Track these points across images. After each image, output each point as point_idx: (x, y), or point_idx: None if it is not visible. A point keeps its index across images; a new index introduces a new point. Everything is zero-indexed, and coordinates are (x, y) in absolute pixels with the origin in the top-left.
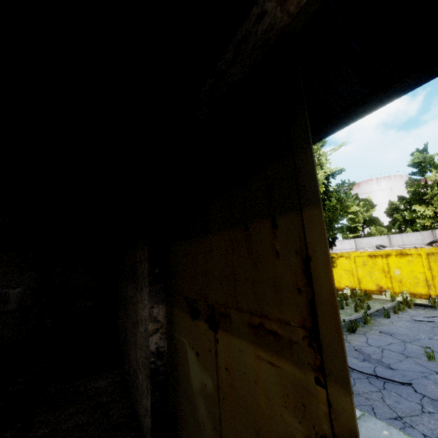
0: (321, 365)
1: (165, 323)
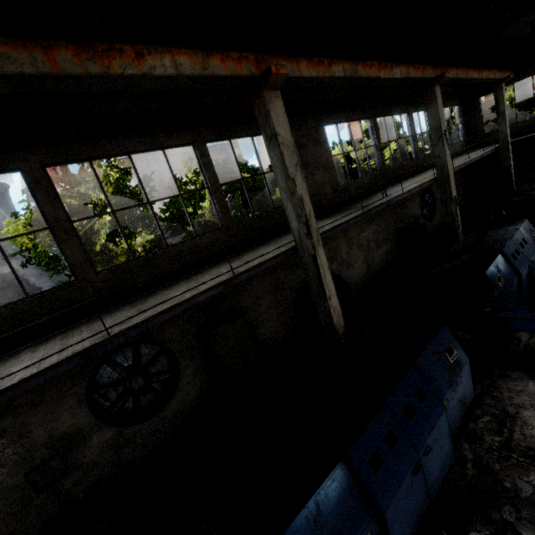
0: None
1: None
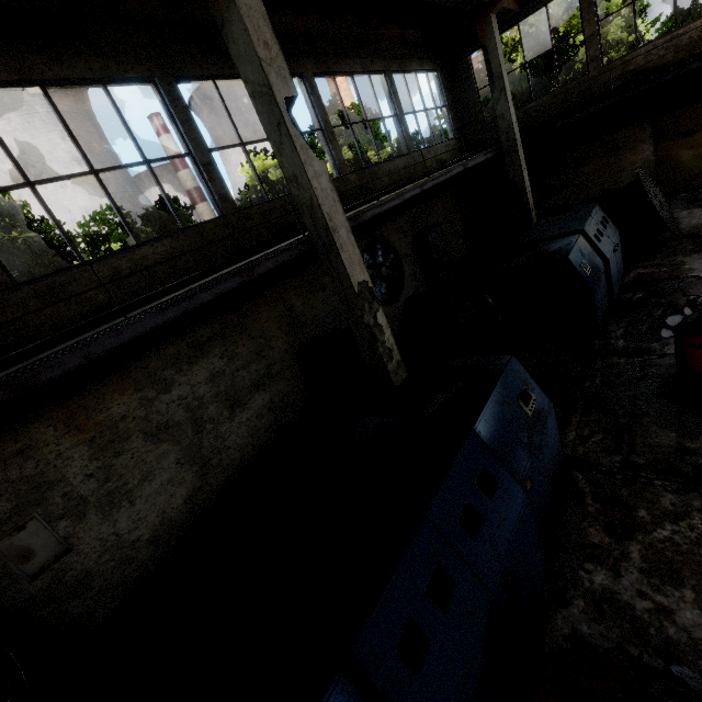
0: None
1: (654, 155)
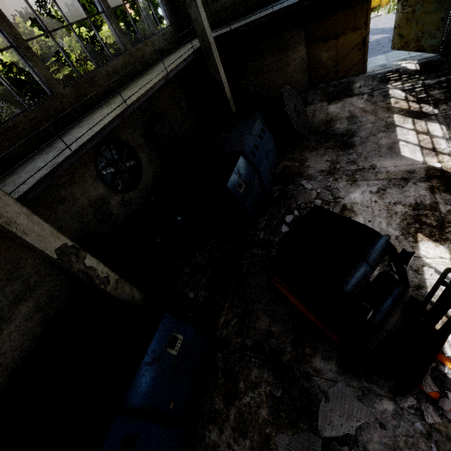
0: (366, 27)
1: (306, 54)
